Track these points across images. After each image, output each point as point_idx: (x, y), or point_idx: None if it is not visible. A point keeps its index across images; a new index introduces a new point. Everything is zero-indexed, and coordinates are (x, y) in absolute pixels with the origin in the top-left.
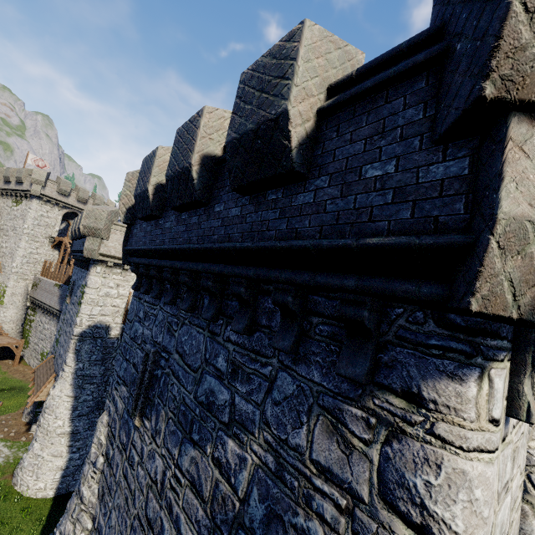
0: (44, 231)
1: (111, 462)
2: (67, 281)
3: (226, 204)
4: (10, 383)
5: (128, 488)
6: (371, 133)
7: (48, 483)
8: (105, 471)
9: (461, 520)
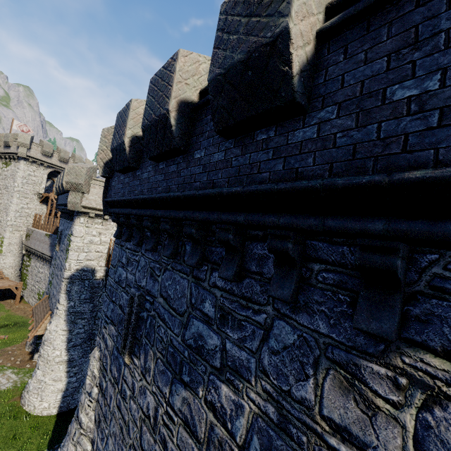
0: (32, 188)
1: (105, 393)
2: (55, 231)
3: (206, 149)
4: (13, 319)
5: (122, 419)
6: (397, 46)
7: (52, 403)
8: (100, 401)
9: None
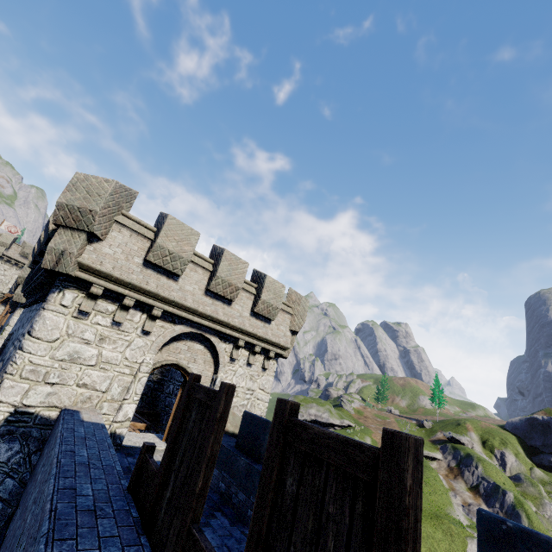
0: None
1: None
2: None
3: None
4: None
5: None
6: None
7: None
8: None
9: (38, 327)
